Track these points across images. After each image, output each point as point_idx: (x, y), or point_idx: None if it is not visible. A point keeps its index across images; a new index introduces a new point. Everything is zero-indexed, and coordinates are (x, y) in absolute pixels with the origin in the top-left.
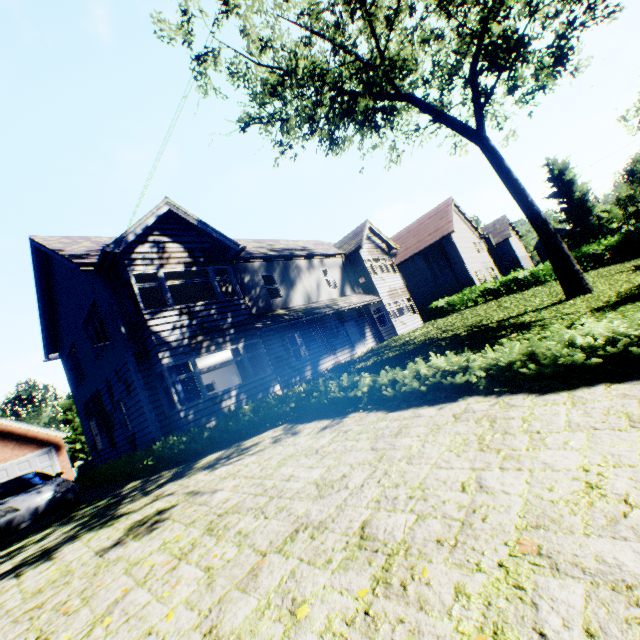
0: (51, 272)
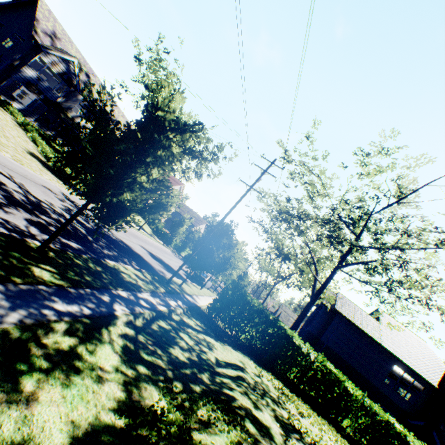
0: (32, 6)
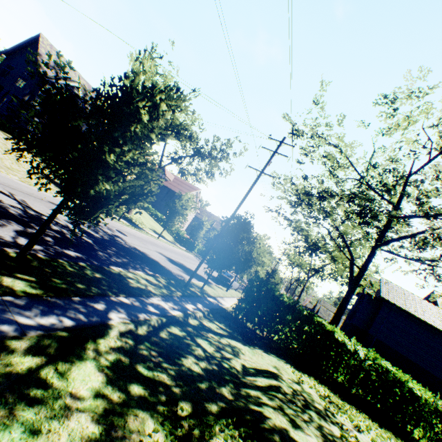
0: (35, 45)
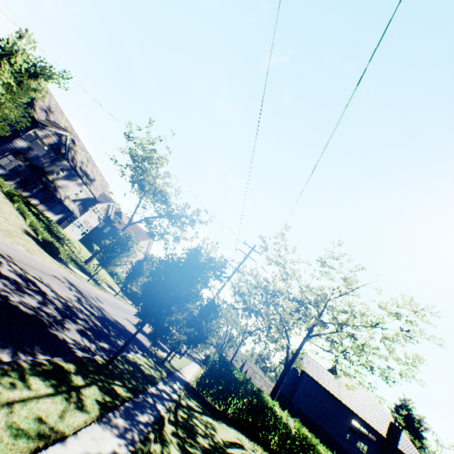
0: None
